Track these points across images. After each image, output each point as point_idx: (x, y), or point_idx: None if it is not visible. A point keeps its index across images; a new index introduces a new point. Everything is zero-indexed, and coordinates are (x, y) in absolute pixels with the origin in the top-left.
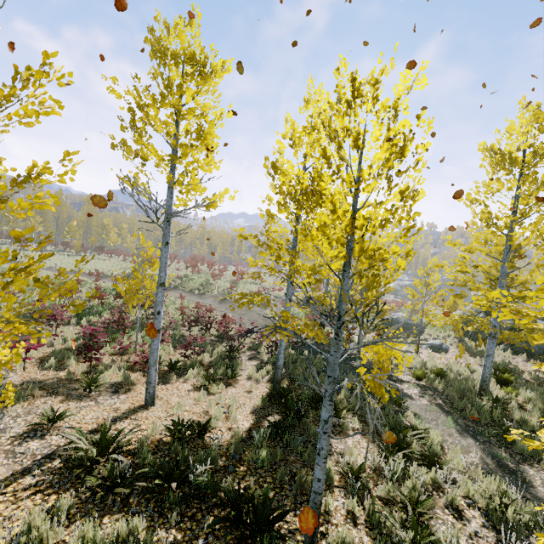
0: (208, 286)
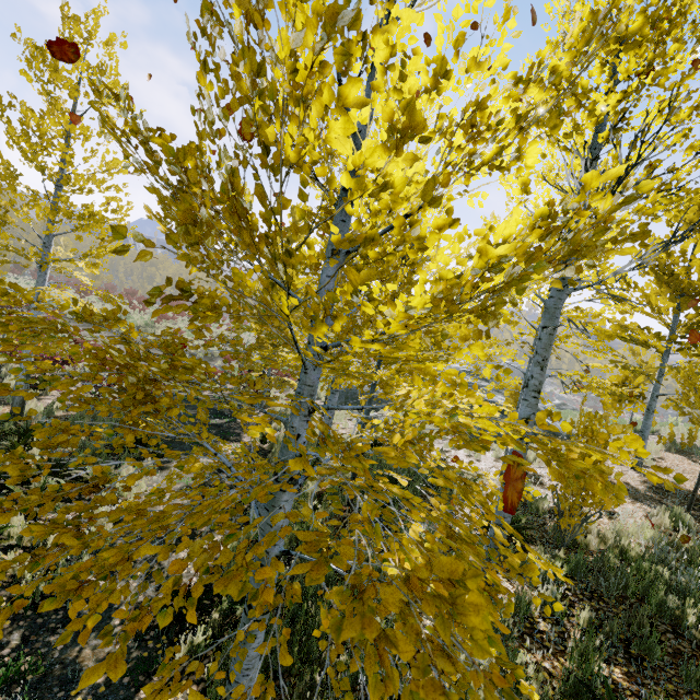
0: (147, 329)
